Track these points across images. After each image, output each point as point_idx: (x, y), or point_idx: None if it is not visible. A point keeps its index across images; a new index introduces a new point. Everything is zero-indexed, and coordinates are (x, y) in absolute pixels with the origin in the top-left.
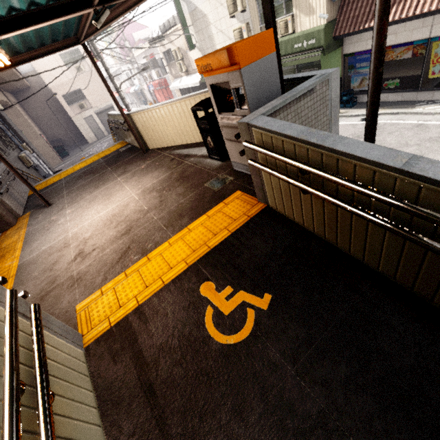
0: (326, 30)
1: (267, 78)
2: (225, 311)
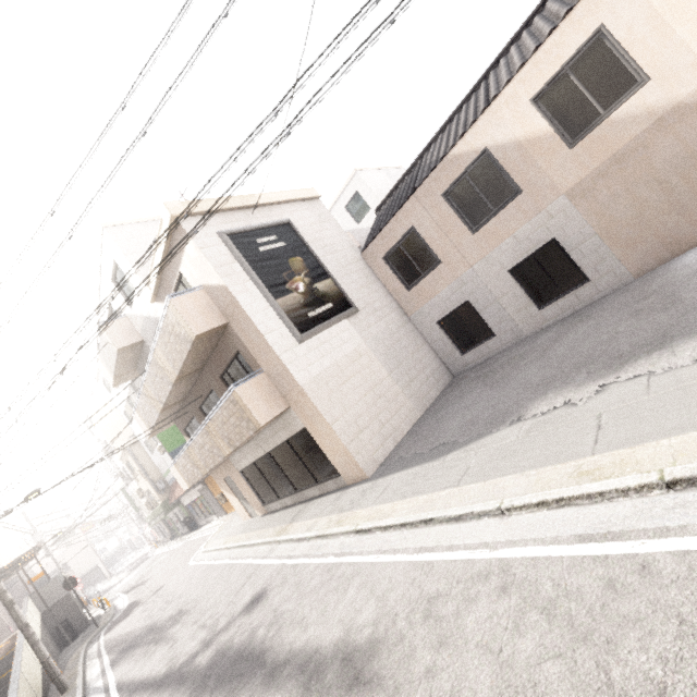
0: (163, 505)
1: (43, 581)
2: (1, 647)
